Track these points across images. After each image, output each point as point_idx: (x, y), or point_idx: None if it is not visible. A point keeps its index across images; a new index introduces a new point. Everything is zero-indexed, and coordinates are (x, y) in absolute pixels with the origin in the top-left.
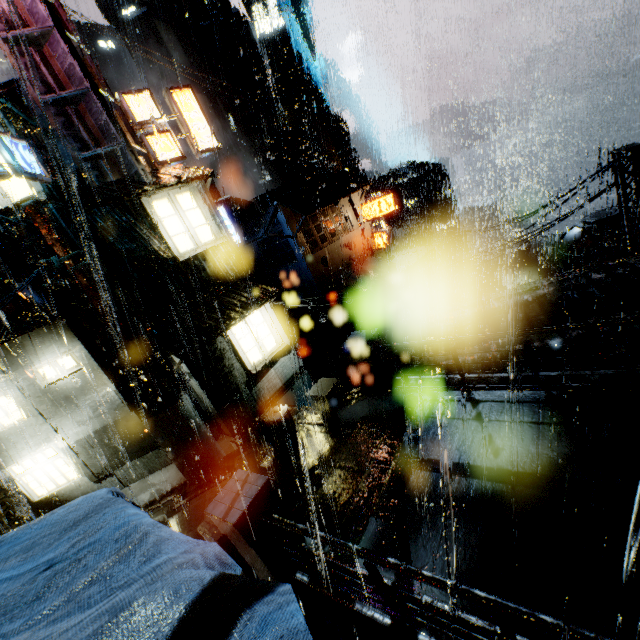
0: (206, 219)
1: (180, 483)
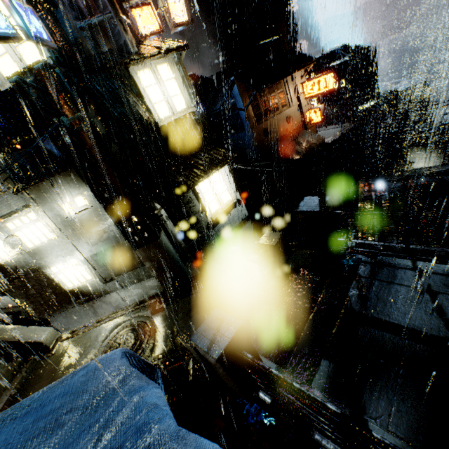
0: (180, 89)
1: (160, 291)
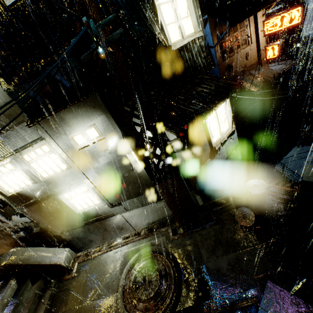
0: (189, 11)
1: (168, 219)
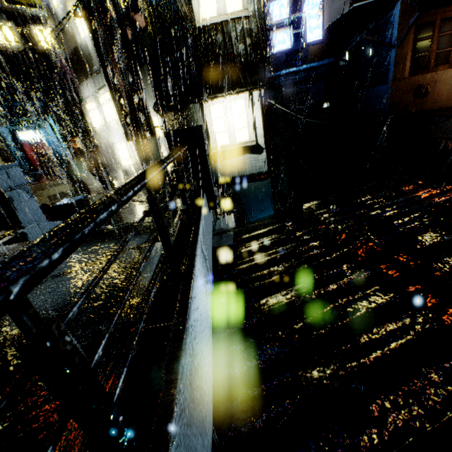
0: None
1: None
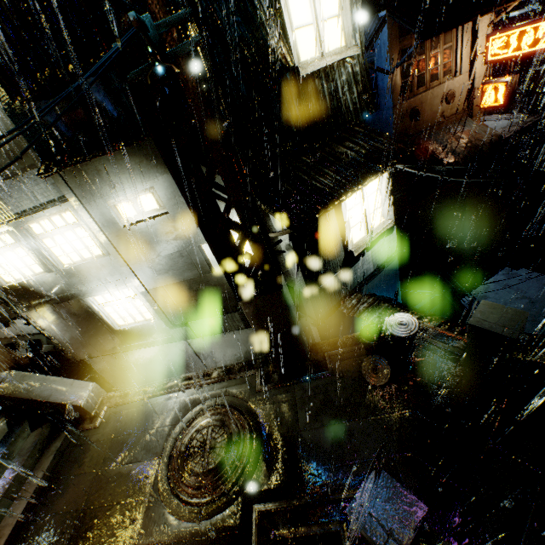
0: (340, 6)
1: (259, 359)
